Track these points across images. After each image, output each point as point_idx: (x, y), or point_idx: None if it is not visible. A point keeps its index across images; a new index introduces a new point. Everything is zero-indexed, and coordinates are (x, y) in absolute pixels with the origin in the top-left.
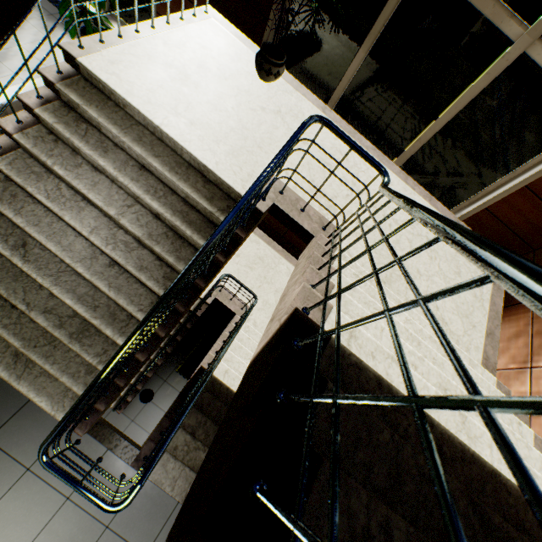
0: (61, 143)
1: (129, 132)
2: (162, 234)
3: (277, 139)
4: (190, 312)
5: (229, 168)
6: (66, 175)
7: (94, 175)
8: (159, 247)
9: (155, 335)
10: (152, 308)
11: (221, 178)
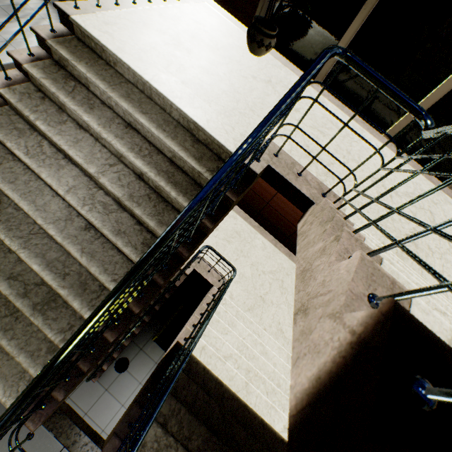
0: (48, 100)
1: (117, 88)
2: (144, 195)
3: (269, 104)
4: (169, 282)
5: (221, 126)
6: (48, 130)
7: (77, 133)
8: (140, 209)
9: (128, 310)
10: (120, 281)
11: (212, 135)
